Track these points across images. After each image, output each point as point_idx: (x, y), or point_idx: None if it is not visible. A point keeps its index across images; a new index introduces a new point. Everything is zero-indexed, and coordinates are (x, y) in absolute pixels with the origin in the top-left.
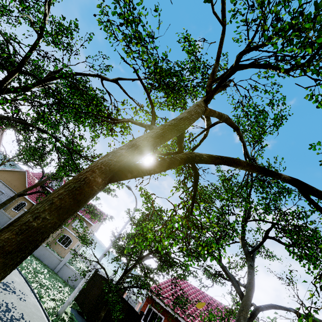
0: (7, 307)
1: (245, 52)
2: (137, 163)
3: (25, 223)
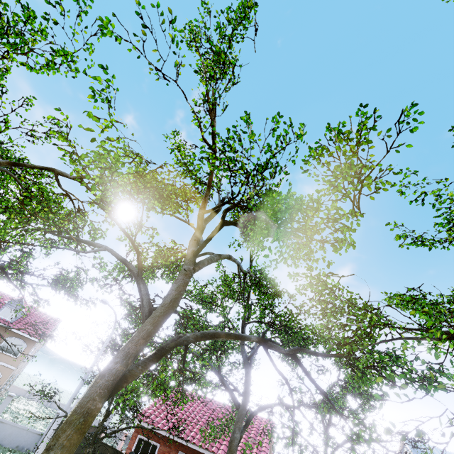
0: None
1: (230, 210)
2: (131, 369)
3: None
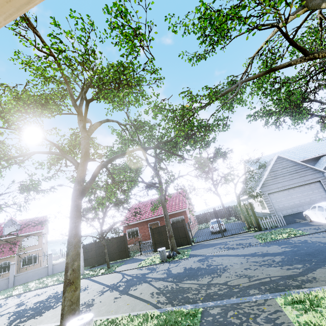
0: (53, 293)
1: (86, 92)
2: (85, 186)
3: (74, 226)
